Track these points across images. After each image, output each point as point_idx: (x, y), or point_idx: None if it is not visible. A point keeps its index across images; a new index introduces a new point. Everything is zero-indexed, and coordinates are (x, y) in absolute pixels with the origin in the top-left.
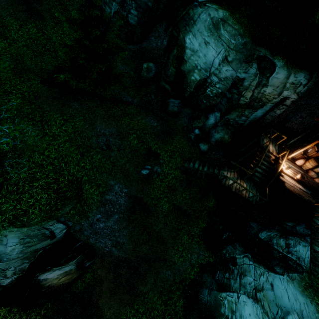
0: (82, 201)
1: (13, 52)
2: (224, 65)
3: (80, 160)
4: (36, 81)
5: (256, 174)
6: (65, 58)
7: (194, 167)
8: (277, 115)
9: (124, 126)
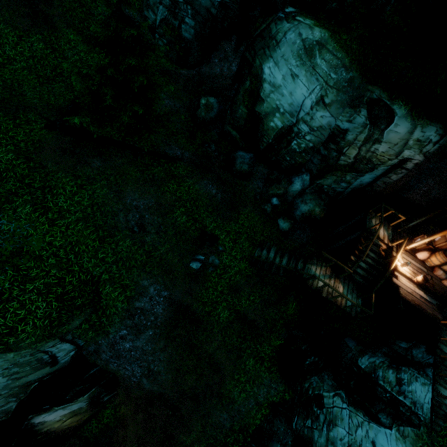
0: (99, 310)
1: (7, 78)
2: (319, 108)
3: (99, 249)
4: (39, 124)
5: (359, 271)
6: (82, 91)
7: (268, 257)
8: (393, 181)
9: (168, 196)
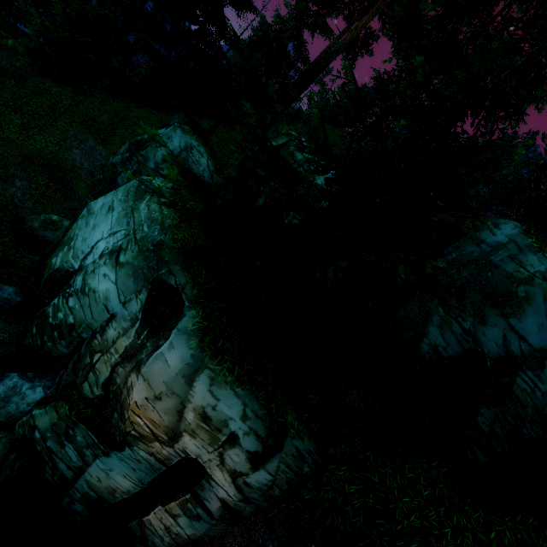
0: None
1: None
2: (108, 262)
3: None
4: None
5: None
6: None
7: None
8: (188, 537)
9: None
